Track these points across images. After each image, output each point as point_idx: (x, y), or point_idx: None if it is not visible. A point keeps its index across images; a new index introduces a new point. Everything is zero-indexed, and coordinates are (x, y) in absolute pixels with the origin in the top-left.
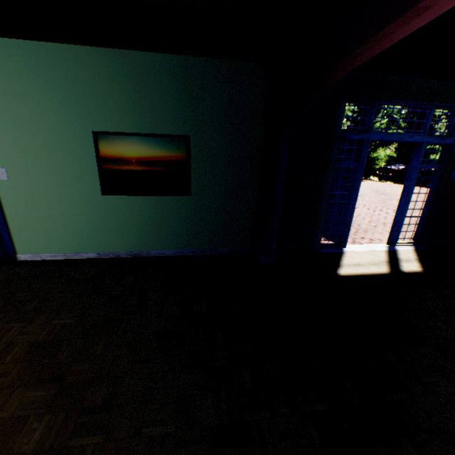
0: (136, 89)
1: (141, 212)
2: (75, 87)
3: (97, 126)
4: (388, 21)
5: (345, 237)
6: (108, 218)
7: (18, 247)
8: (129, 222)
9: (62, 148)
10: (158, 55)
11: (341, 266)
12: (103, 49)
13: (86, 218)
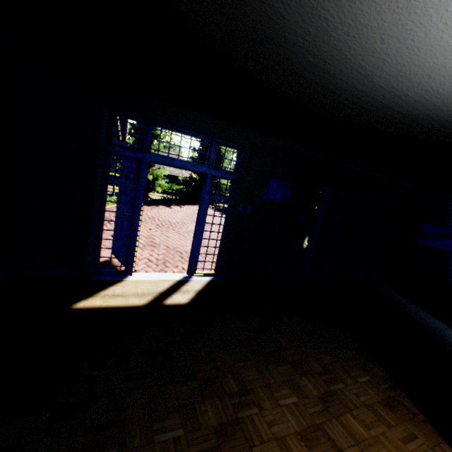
0: None
1: None
2: None
3: None
4: None
5: (131, 263)
6: None
7: None
8: None
9: None
10: None
11: (93, 296)
12: None
13: None
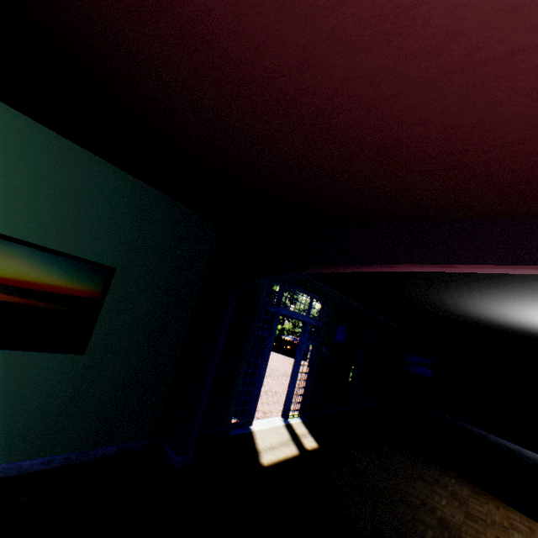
0: (58, 186)
1: None
2: None
3: None
4: (369, 262)
5: (254, 411)
6: None
7: None
8: None
9: None
10: (111, 165)
11: (260, 452)
12: (26, 117)
13: None
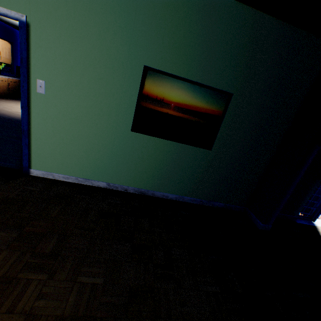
0: (201, 34)
1: (160, 154)
2: (143, 14)
3: (150, 61)
4: None
5: (318, 213)
6: (128, 154)
7: (34, 162)
8: (146, 162)
9: (108, 74)
10: (236, 3)
11: None
12: None
13: (108, 149)
